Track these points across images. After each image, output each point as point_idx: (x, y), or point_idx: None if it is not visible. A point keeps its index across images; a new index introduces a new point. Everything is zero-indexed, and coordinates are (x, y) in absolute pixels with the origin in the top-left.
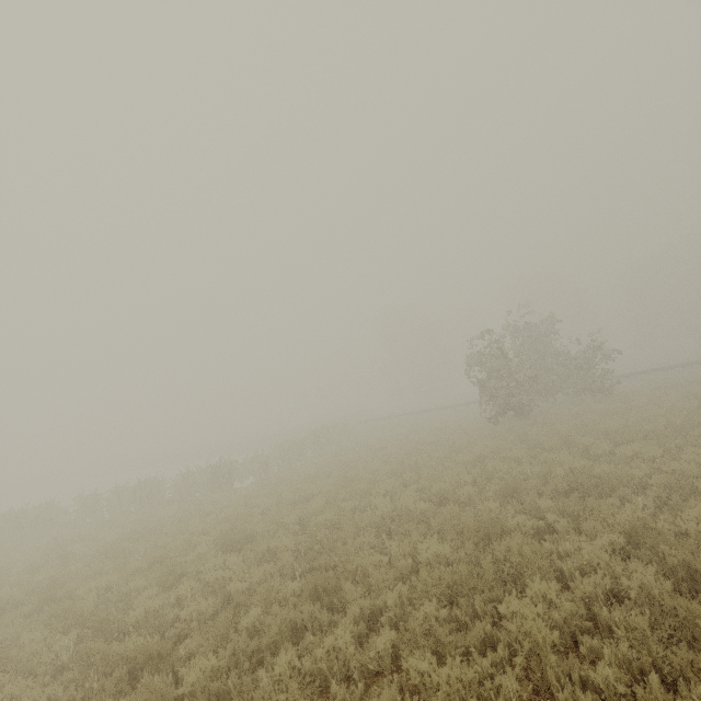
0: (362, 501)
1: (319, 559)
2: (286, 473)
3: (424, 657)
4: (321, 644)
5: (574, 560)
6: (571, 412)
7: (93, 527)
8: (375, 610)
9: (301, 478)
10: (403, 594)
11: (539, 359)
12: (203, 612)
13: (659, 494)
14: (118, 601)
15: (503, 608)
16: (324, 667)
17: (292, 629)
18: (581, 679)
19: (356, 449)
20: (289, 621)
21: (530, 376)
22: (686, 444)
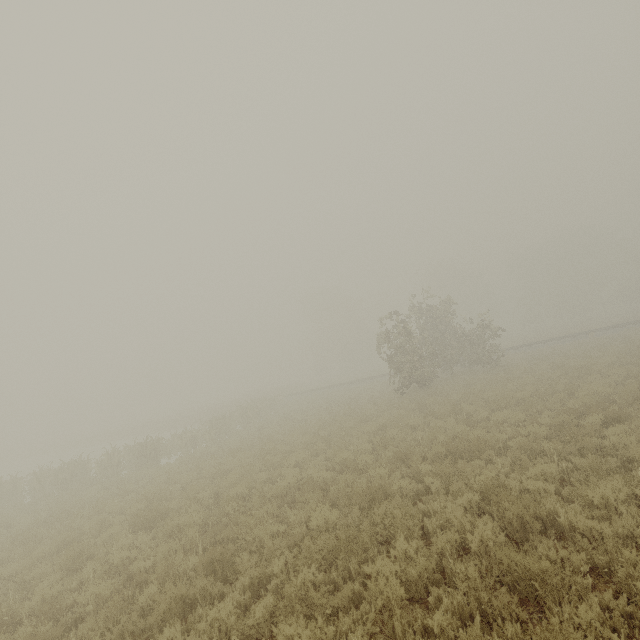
0: (274, 472)
1: (222, 532)
2: (211, 448)
3: (296, 621)
4: (204, 618)
5: (438, 518)
6: (464, 382)
7: (8, 513)
8: (264, 579)
9: (225, 451)
10: (289, 561)
11: (440, 336)
12: (102, 595)
13: (516, 454)
14: (20, 590)
15: (369, 568)
16: (206, 639)
17: (186, 604)
18: (423, 627)
19: (280, 421)
20: (182, 597)
21: (431, 351)
22: (545, 408)
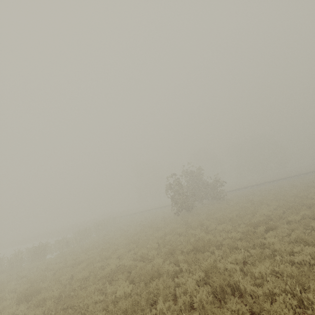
0: (105, 262)
1: (68, 302)
2: (75, 248)
3: None
4: None
5: (182, 287)
6: (208, 208)
7: None
8: None
9: (83, 250)
10: None
11: (196, 185)
12: None
13: (225, 248)
14: None
15: None
16: None
17: None
18: None
19: (115, 231)
20: None
21: (192, 193)
22: (242, 223)
